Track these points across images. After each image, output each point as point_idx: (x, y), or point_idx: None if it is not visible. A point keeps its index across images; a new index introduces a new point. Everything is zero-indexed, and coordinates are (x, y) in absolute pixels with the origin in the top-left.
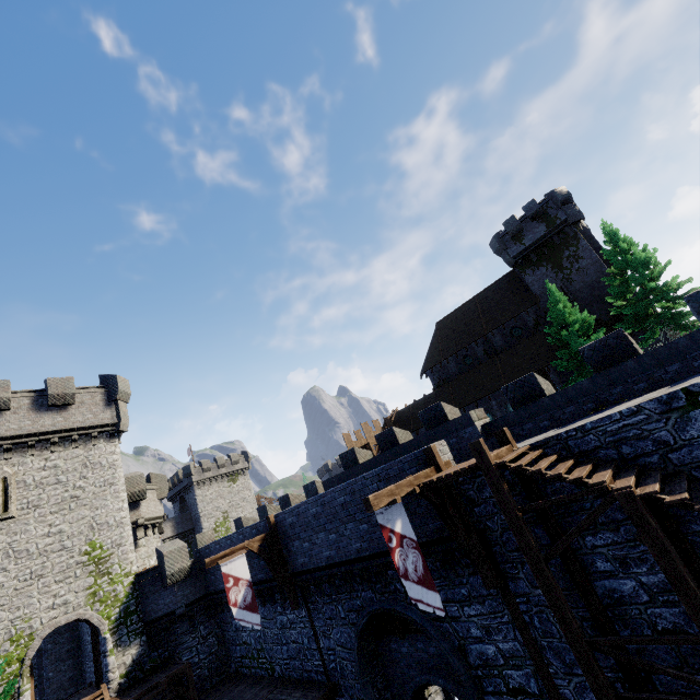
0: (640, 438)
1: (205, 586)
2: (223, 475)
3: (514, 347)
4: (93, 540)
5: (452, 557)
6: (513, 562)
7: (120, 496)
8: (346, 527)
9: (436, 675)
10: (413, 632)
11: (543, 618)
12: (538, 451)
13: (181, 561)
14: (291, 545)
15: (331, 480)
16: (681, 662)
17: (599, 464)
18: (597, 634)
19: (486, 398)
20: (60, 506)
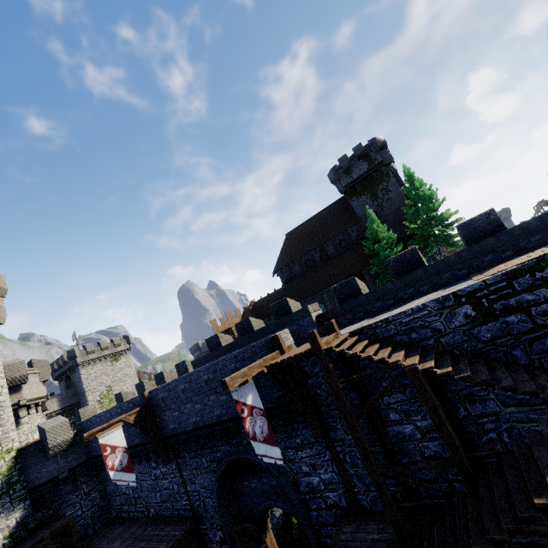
0: (423, 327)
1: (87, 452)
2: (106, 356)
3: (342, 255)
4: None
5: (290, 416)
6: (334, 418)
7: None
8: (209, 399)
9: (277, 500)
10: (261, 472)
11: (352, 455)
12: (355, 337)
13: (63, 434)
14: (163, 415)
15: (199, 360)
16: (438, 476)
17: (396, 346)
18: (387, 463)
19: (320, 292)
20: None
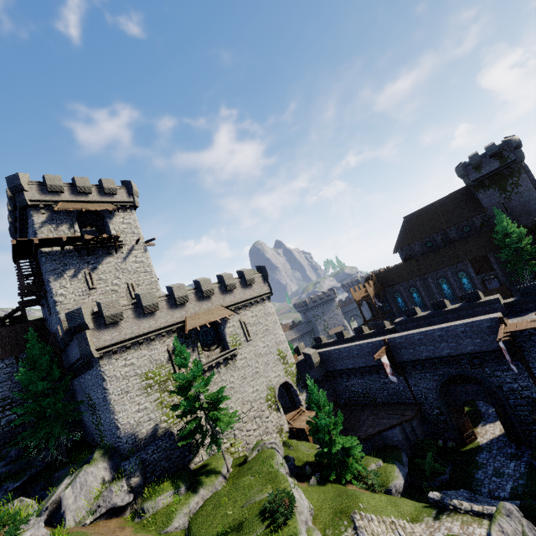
0: None
1: (325, 368)
2: None
3: (465, 239)
4: (278, 349)
5: (500, 355)
6: (533, 357)
7: (280, 328)
8: (440, 344)
9: (477, 396)
10: (465, 383)
11: None
12: None
13: (317, 358)
14: (399, 351)
15: (401, 322)
16: None
17: None
18: None
19: (443, 269)
20: (264, 334)
